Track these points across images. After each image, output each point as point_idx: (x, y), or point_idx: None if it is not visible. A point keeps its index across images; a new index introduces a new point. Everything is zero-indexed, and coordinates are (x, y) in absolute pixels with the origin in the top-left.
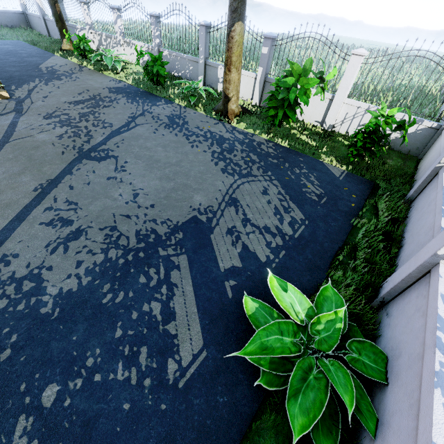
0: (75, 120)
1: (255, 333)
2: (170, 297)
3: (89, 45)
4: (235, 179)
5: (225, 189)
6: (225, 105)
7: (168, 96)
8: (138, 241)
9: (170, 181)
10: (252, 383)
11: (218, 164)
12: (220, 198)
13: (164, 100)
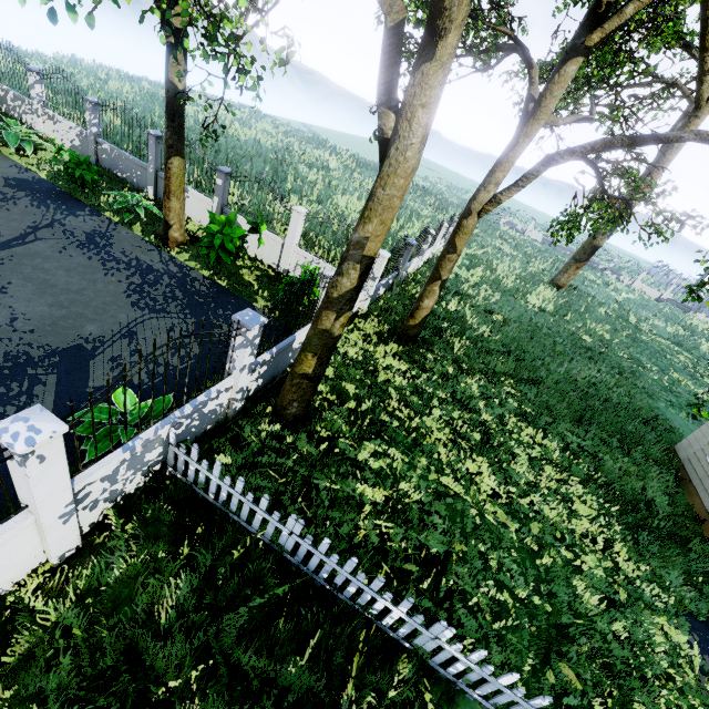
0: None
1: (81, 411)
2: (28, 403)
3: None
4: (144, 314)
5: (128, 322)
6: (166, 231)
7: (99, 203)
8: (6, 361)
9: (63, 309)
10: (84, 455)
11: (130, 297)
12: (117, 330)
13: (90, 209)
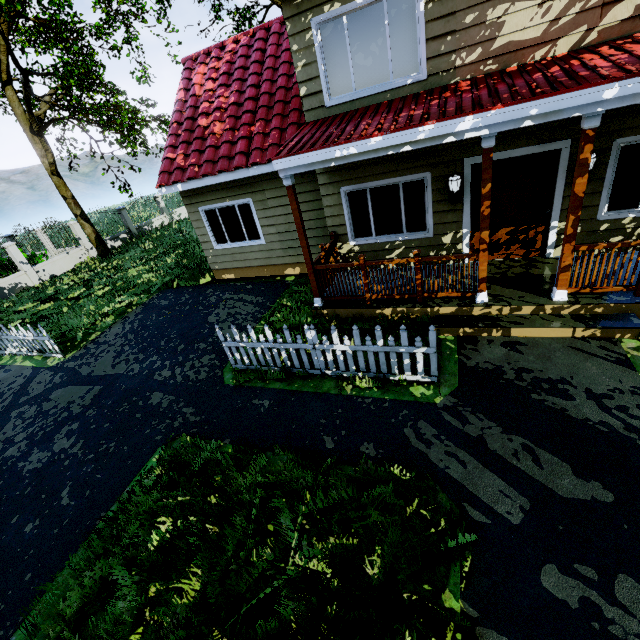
0: None
1: None
2: None
3: None
4: None
5: None
6: None
7: None
8: None
9: None
10: None
11: None
12: None
13: None
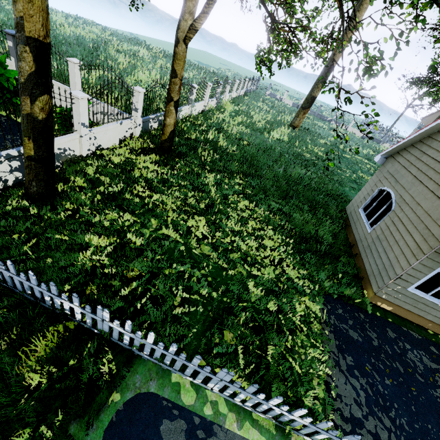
0: None
1: None
2: None
3: None
4: None
5: None
6: None
7: None
8: None
9: None
10: None
11: None
12: None
13: None
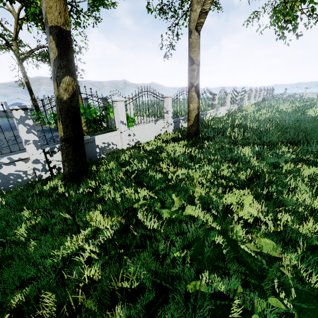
0: (2, 142)
1: None
2: None
3: (42, 115)
4: None
5: None
6: None
7: None
8: None
9: None
10: None
11: None
12: None
13: None
